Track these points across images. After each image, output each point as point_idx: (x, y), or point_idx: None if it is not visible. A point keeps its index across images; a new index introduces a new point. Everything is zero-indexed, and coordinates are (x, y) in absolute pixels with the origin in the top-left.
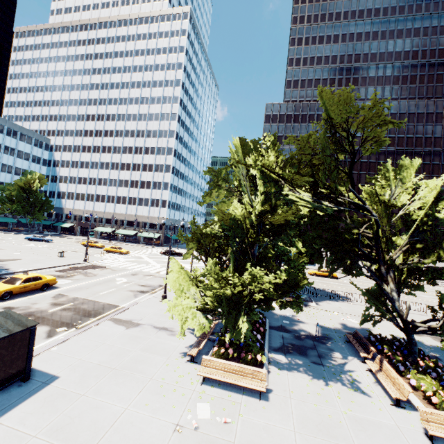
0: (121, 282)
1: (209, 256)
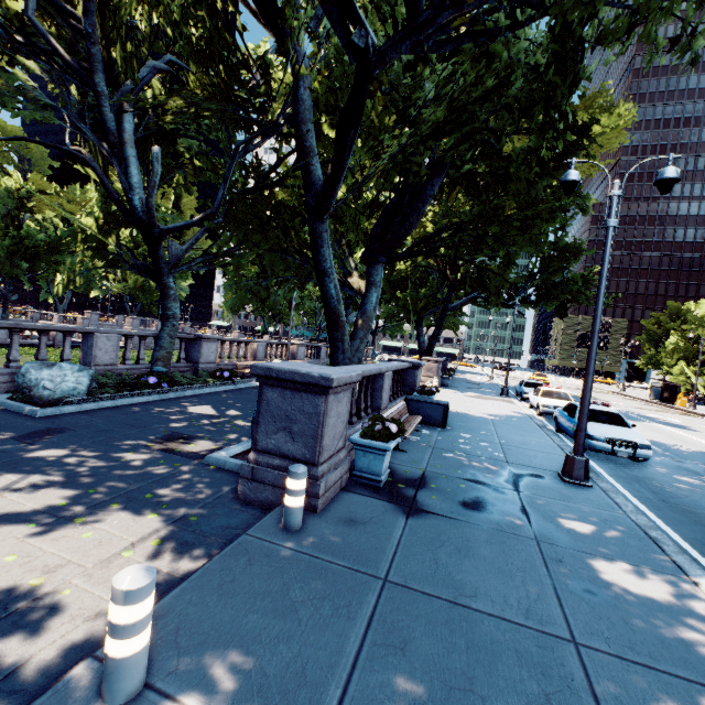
0: (560, 384)
1: (688, 362)
